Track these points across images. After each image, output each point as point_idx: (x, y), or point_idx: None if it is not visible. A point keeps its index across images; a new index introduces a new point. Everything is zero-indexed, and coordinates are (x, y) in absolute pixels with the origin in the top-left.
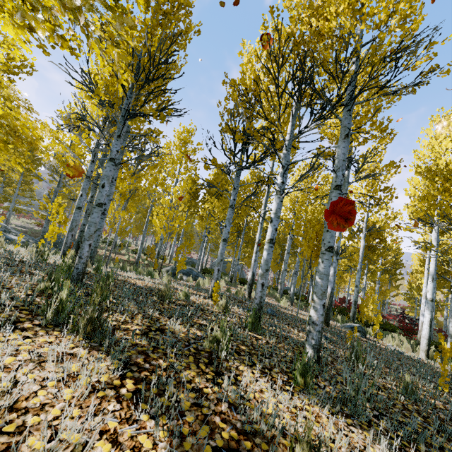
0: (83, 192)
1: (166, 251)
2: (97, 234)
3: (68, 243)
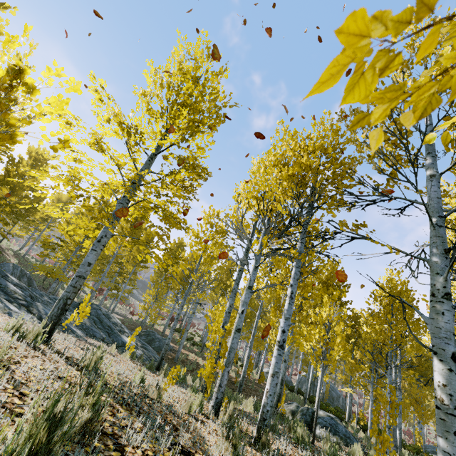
0: (244, 307)
1: (241, 353)
2: (274, 382)
3: (223, 385)
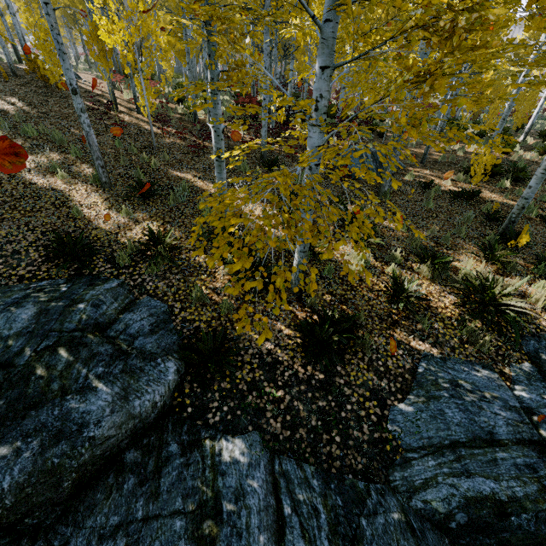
0: None
1: None
2: None
3: None
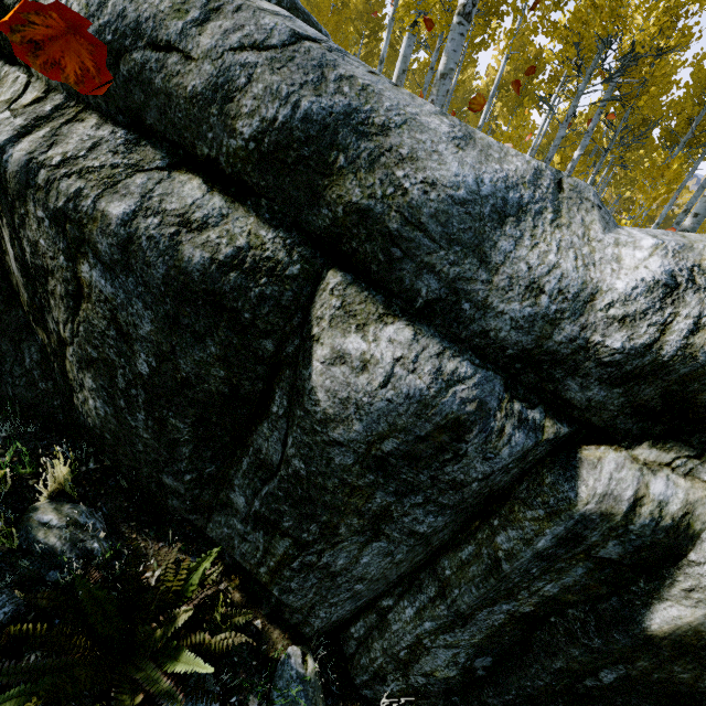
0: None
1: None
2: None
3: None
